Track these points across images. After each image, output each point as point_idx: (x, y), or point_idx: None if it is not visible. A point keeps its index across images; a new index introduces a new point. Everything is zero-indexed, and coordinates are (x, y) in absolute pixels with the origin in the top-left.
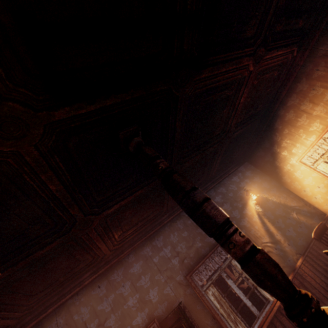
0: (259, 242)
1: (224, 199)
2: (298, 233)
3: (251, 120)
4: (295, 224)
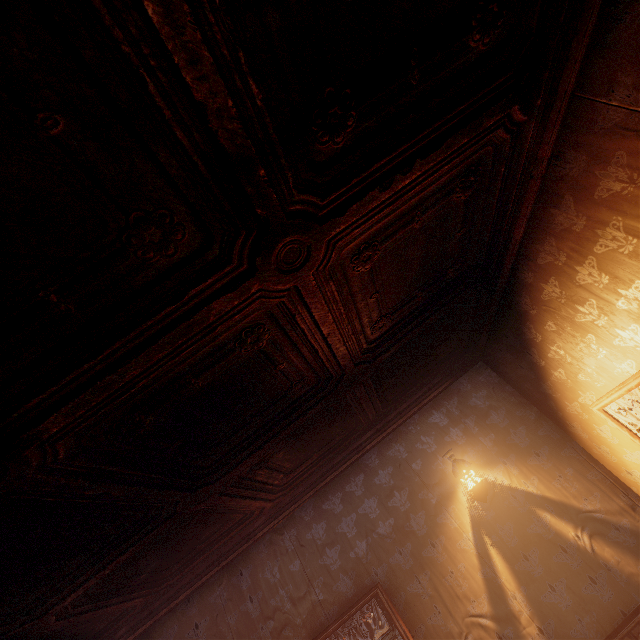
0: (460, 610)
1: (397, 479)
2: (578, 601)
3: (424, 317)
4: (580, 569)
